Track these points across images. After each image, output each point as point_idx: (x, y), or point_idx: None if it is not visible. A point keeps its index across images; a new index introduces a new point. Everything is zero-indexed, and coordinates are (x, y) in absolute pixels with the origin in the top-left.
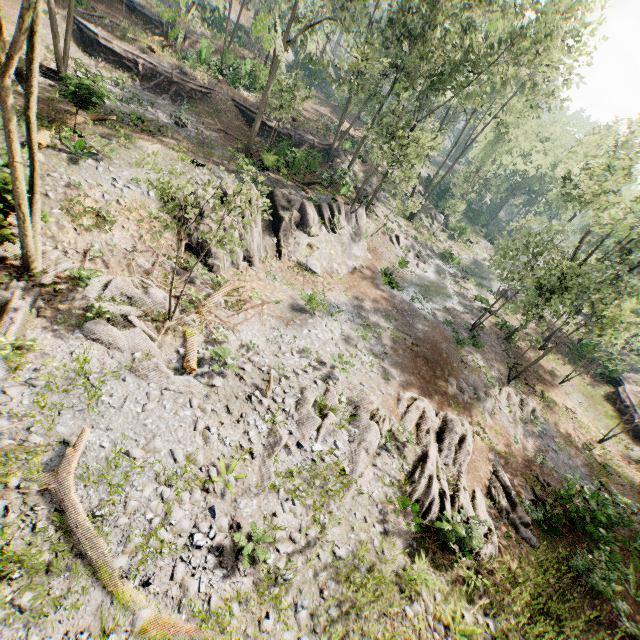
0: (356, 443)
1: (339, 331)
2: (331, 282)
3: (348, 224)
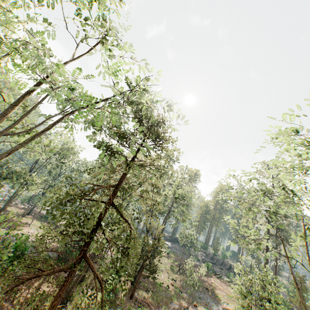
0: None
1: None
2: None
3: None
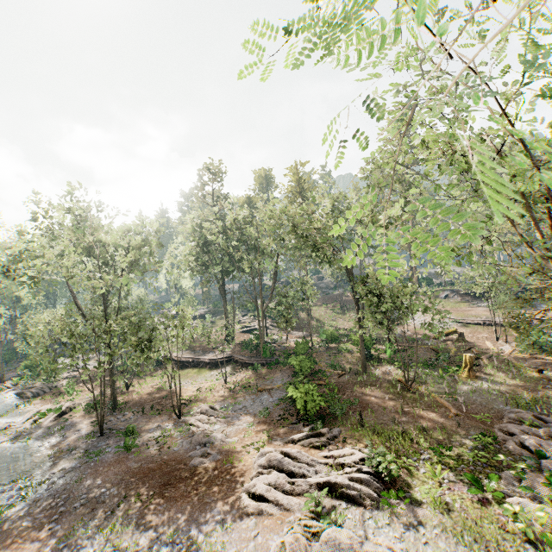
0: None
1: None
2: None
3: None
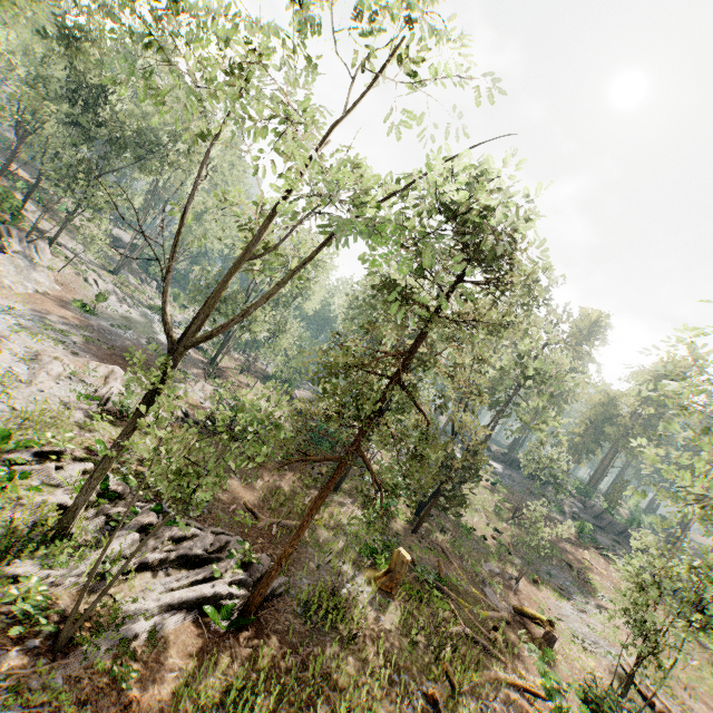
0: (37, 370)
1: (16, 321)
2: (3, 294)
3: (25, 251)
